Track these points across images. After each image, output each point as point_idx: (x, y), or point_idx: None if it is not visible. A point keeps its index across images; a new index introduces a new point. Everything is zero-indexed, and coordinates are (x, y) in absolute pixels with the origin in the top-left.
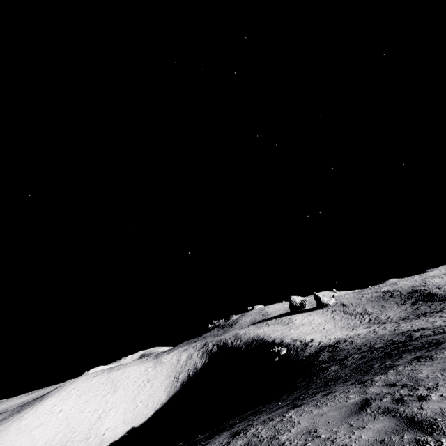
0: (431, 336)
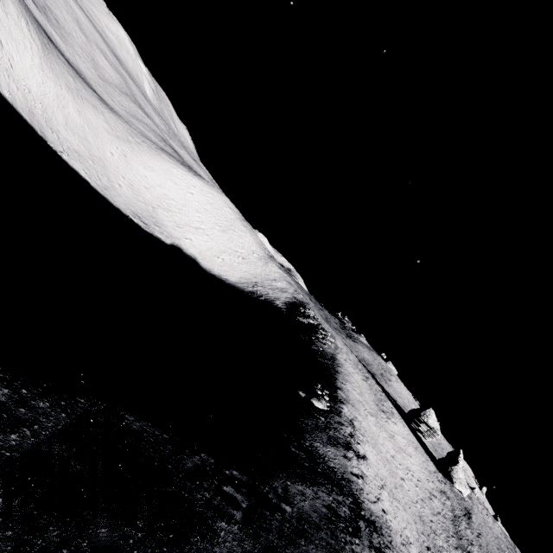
0: None
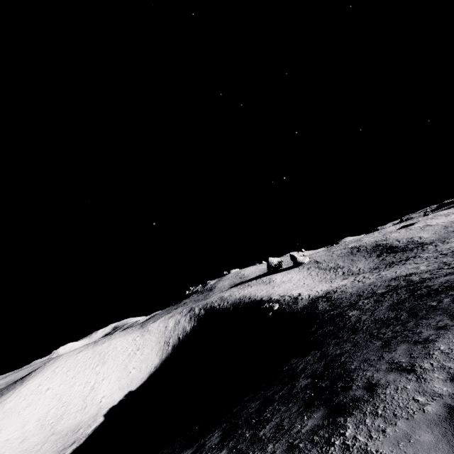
0: (441, 277)
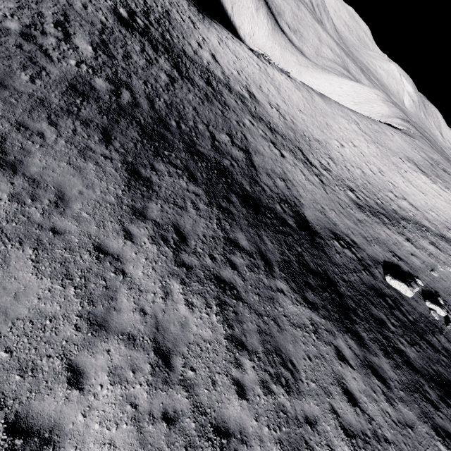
0: None
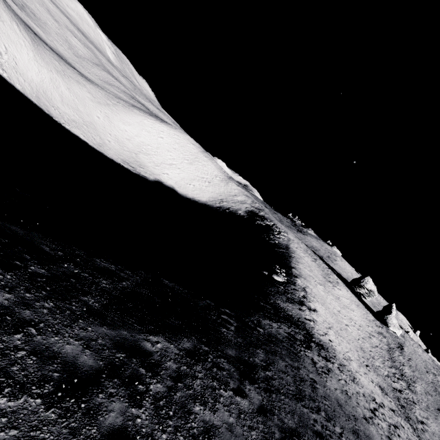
0: None
